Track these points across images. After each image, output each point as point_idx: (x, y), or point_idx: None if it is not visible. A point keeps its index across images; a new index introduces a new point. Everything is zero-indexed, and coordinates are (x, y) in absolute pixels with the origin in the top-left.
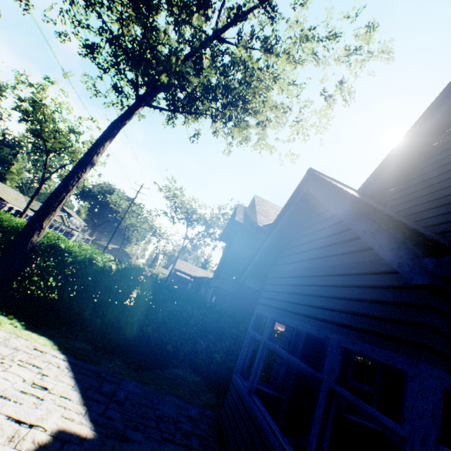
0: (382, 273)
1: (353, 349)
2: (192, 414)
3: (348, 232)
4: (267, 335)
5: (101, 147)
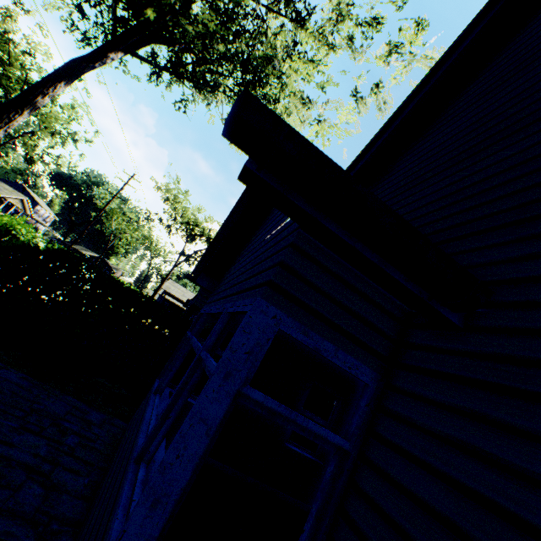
0: (285, 229)
1: (231, 311)
2: (90, 418)
3: None
4: (194, 331)
5: (51, 87)
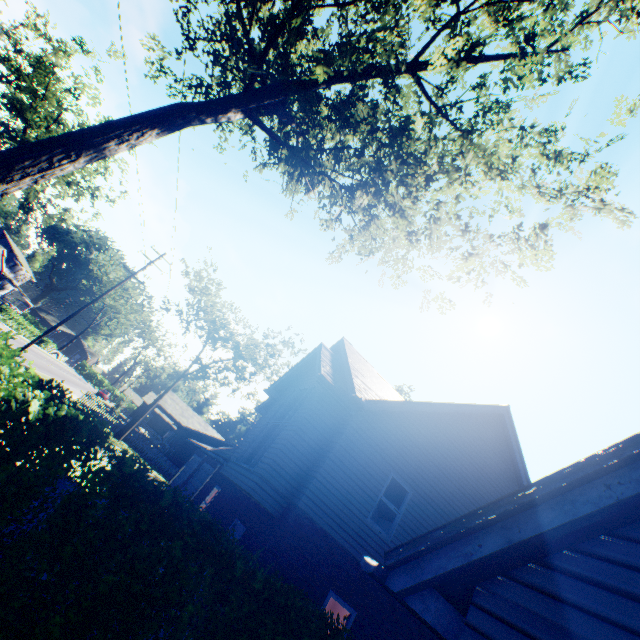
0: None
1: None
2: None
3: None
4: None
5: (136, 132)
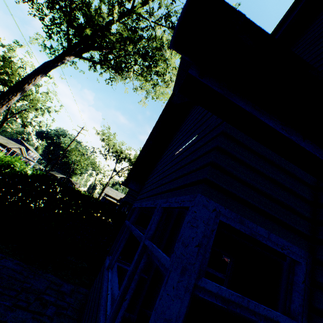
0: (199, 140)
1: (166, 206)
2: (63, 289)
3: (191, 125)
4: (131, 220)
5: (33, 79)
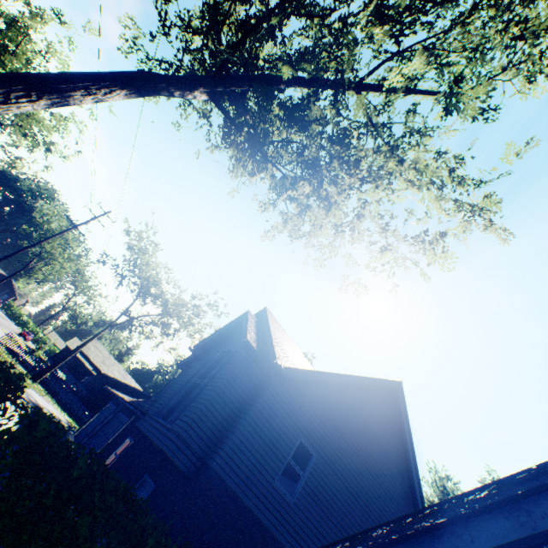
0: None
1: None
2: None
3: None
4: None
5: (105, 88)
